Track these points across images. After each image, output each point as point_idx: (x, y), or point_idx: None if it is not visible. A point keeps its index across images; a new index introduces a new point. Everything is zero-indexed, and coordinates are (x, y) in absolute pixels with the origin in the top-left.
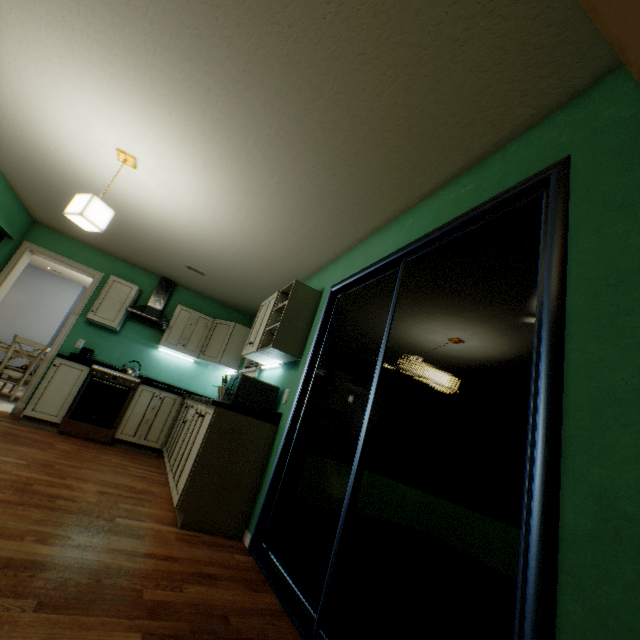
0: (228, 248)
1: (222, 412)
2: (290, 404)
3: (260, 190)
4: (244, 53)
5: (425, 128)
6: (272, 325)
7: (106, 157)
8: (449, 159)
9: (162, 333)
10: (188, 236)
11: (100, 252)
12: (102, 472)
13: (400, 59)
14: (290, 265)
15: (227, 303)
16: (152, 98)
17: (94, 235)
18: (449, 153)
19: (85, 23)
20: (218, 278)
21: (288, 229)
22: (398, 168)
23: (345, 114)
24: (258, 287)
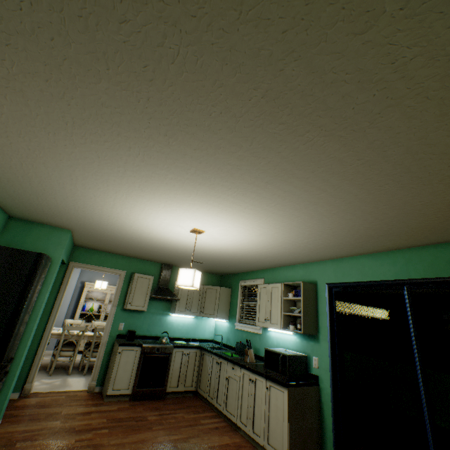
0: (237, 256)
1: (292, 390)
2: (325, 370)
3: (292, 242)
4: (341, 209)
5: (438, 231)
6: (284, 309)
7: (179, 230)
8: (443, 238)
9: (170, 303)
10: (208, 252)
11: (120, 255)
12: (199, 437)
13: (447, 215)
14: (280, 261)
15: (207, 271)
16: (248, 216)
17: (123, 250)
18: (445, 237)
19: (230, 196)
20: (212, 264)
21: (296, 252)
22: (404, 239)
23: (388, 226)
24: (242, 267)
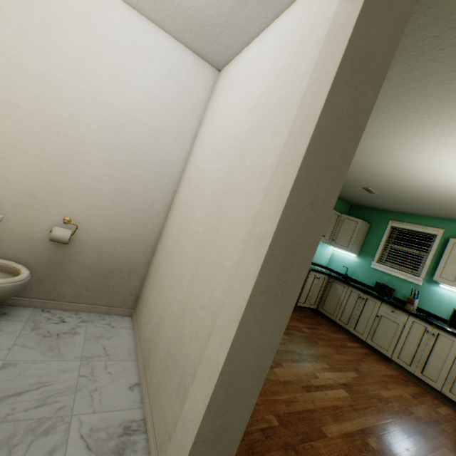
0: None
1: None
2: None
3: None
4: None
5: None
6: None
7: None
8: None
9: None
10: (430, 189)
11: None
12: (363, 362)
13: None
14: None
15: (345, 198)
16: None
17: None
18: None
19: None
20: (383, 197)
21: None
22: None
23: None
24: (419, 210)
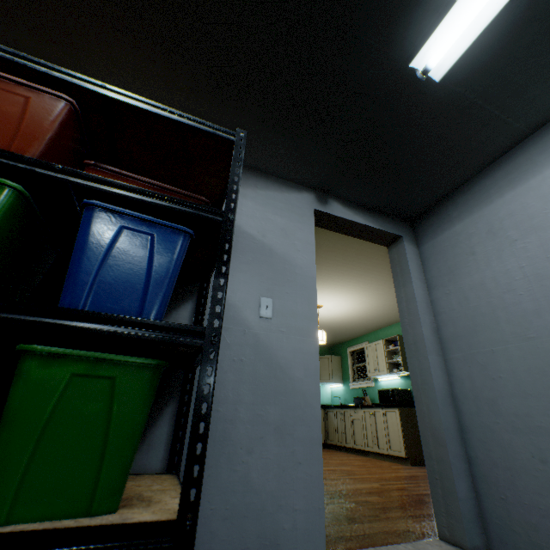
0: (344, 323)
1: (401, 409)
2: None
3: (383, 305)
4: None
5: None
6: (388, 358)
7: None
8: None
9: None
10: (322, 323)
11: None
12: (339, 456)
13: None
14: (379, 323)
15: None
16: (352, 292)
17: None
18: None
19: (342, 283)
20: None
21: (388, 313)
22: None
23: None
24: (348, 334)
